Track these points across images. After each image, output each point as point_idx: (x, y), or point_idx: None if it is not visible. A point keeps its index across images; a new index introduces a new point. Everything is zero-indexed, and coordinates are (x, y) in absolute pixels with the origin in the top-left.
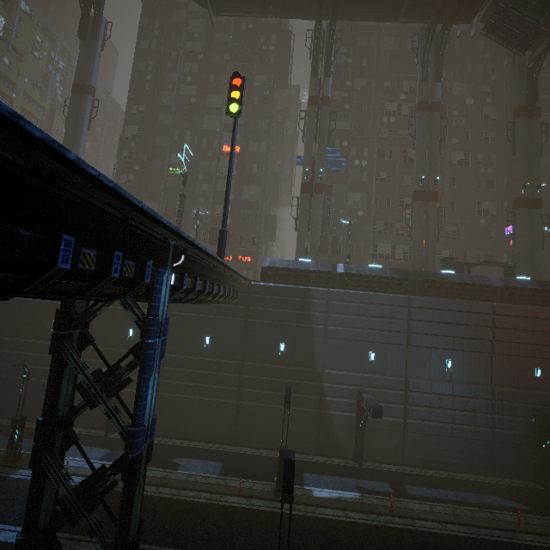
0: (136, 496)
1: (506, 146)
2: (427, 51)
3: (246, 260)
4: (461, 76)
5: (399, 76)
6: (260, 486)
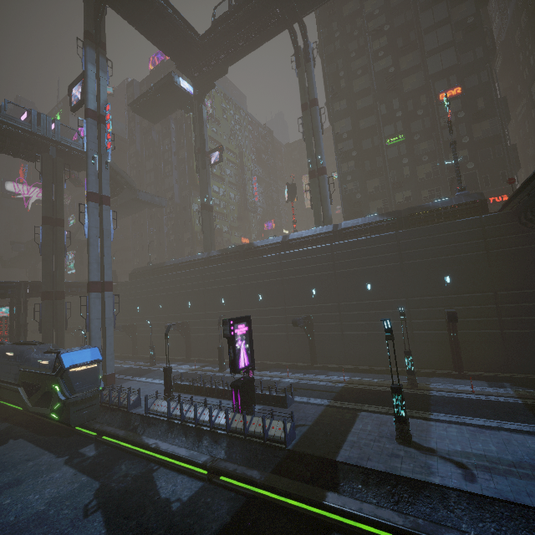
0: None
1: None
2: None
3: (500, 200)
4: None
5: None
6: None
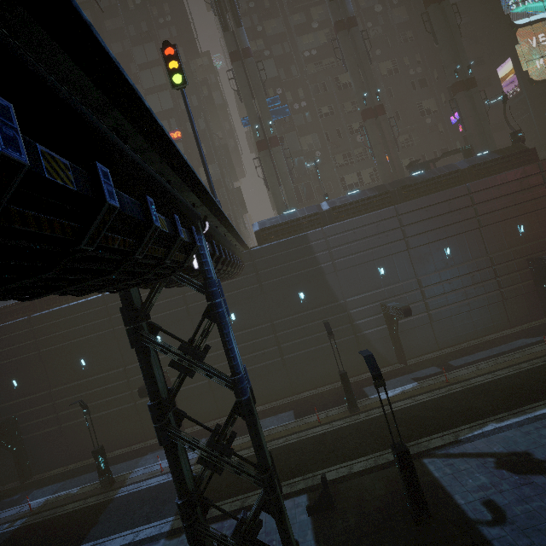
0: (259, 431)
1: (426, 41)
2: None
3: None
4: None
5: (304, 6)
6: (334, 412)
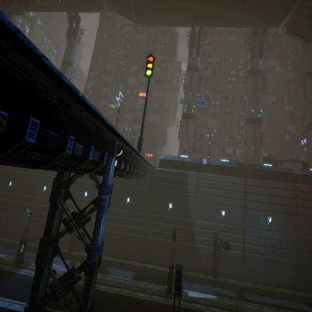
0: (91, 286)
1: (300, 94)
2: (254, 42)
3: (149, 156)
4: (273, 56)
5: (237, 56)
6: (157, 288)
